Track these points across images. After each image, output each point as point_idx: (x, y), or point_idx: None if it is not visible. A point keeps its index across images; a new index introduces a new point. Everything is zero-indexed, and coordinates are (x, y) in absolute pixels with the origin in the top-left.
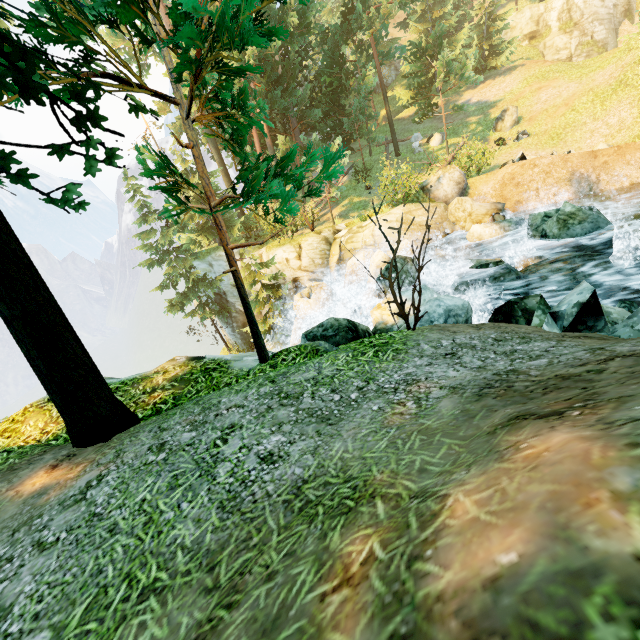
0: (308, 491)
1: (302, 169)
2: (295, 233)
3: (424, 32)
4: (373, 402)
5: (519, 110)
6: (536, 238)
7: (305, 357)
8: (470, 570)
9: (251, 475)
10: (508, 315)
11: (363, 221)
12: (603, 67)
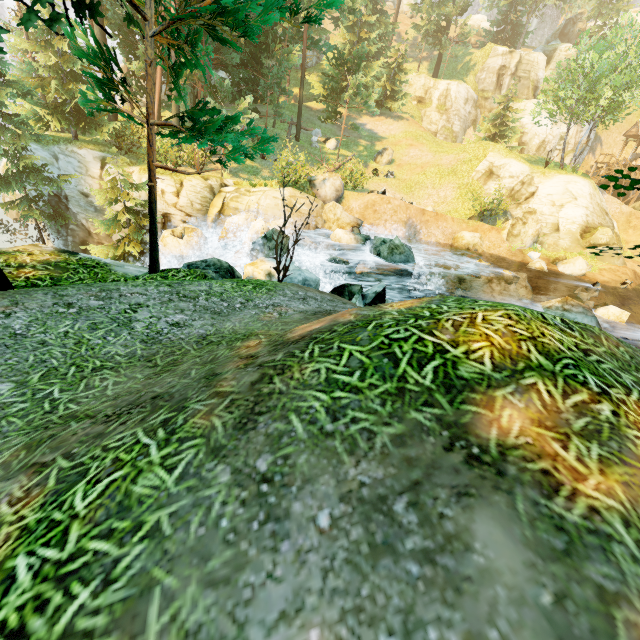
0: (211, 338)
1: (245, 138)
2: (177, 167)
3: (350, 42)
4: (252, 310)
5: (395, 154)
6: (374, 254)
7: (195, 278)
8: (304, 331)
9: (164, 330)
10: (340, 293)
11: (252, 187)
12: (449, 153)
